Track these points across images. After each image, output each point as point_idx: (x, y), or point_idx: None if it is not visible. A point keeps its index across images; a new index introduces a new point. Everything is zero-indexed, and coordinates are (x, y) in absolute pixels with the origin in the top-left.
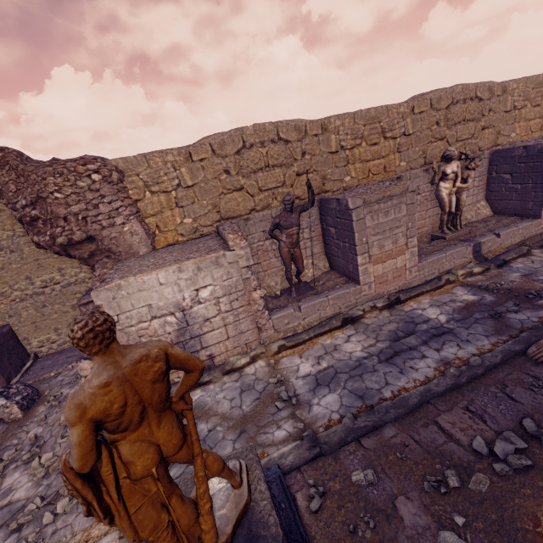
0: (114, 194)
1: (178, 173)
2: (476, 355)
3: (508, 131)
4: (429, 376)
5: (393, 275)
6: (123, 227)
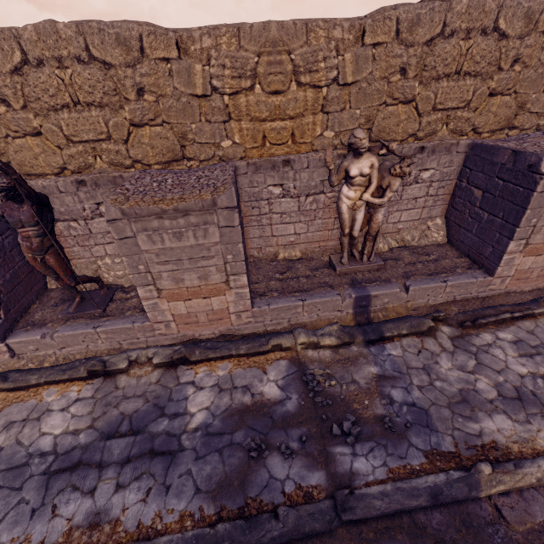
0: None
1: None
2: None
3: (542, 106)
4: (48, 541)
5: (209, 316)
6: None
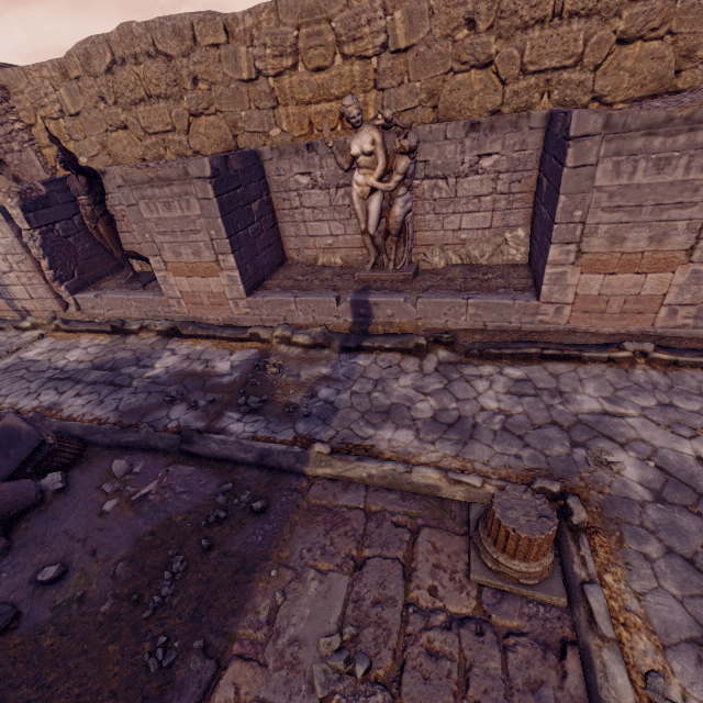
0: (2, 115)
1: (58, 95)
2: (36, 413)
3: None
4: (23, 408)
5: (211, 300)
6: (22, 155)
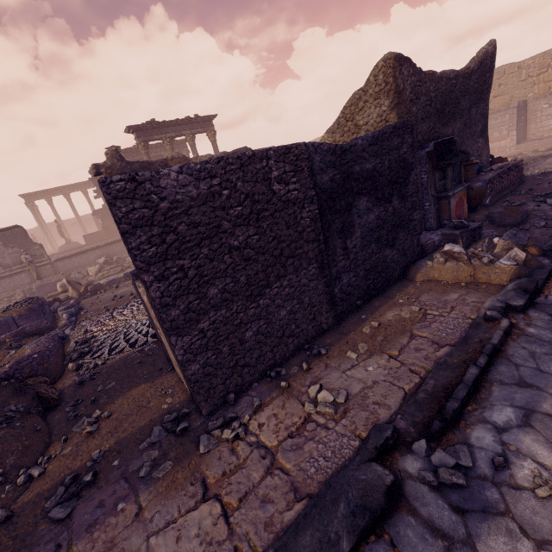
0: None
1: None
2: None
3: None
4: None
5: (498, 150)
6: None
